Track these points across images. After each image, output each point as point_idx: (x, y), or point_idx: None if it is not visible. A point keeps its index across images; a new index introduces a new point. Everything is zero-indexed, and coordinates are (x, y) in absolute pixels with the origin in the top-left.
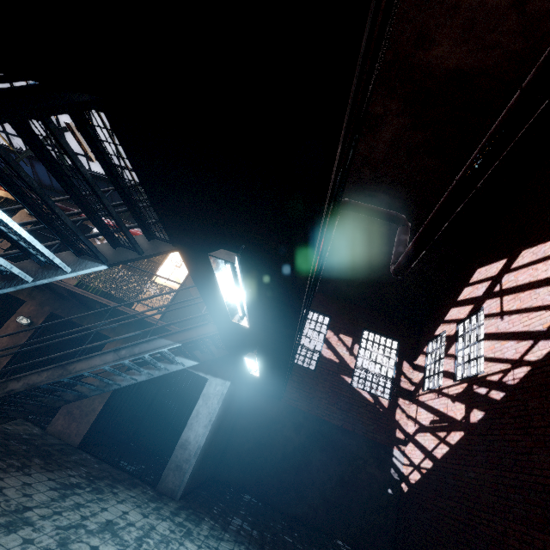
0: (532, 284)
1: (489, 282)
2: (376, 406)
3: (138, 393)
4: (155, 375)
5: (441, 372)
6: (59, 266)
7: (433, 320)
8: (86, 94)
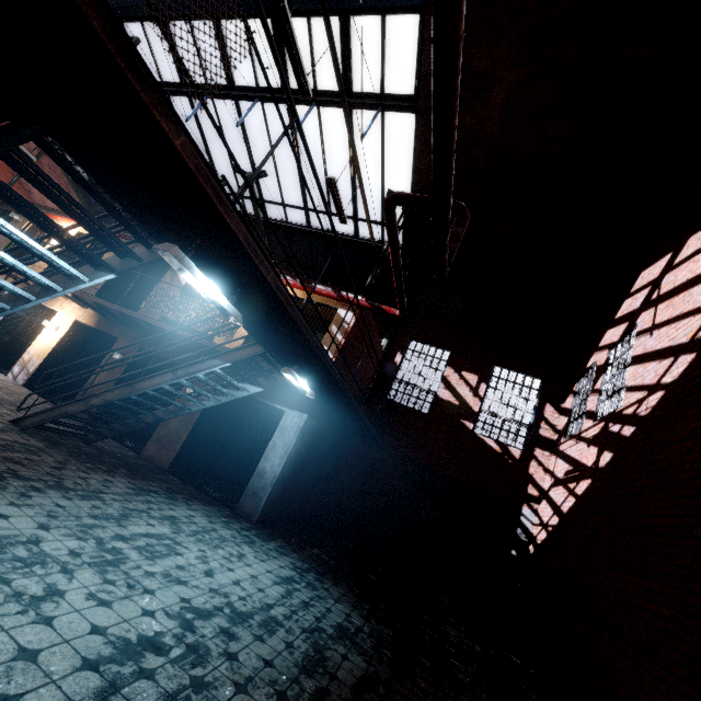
0: (689, 282)
1: (649, 288)
2: (504, 456)
3: (219, 424)
4: (222, 401)
5: (584, 413)
6: (78, 276)
7: (588, 350)
8: (35, 125)
